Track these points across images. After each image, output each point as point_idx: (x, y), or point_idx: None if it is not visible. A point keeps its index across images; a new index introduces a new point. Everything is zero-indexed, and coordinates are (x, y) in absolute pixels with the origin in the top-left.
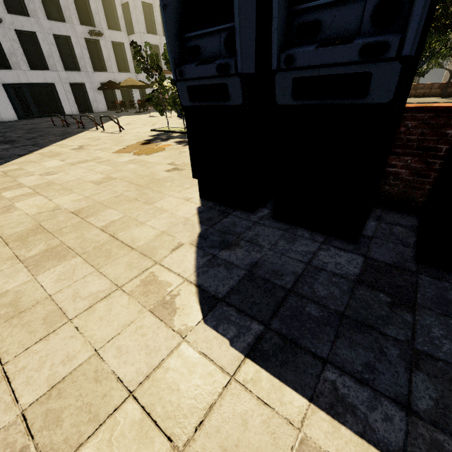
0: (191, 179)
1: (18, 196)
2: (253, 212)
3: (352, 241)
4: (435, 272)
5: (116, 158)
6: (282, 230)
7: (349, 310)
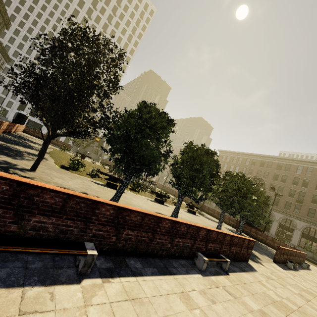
0: None
1: None
2: None
3: None
4: None
5: None
6: None
7: None
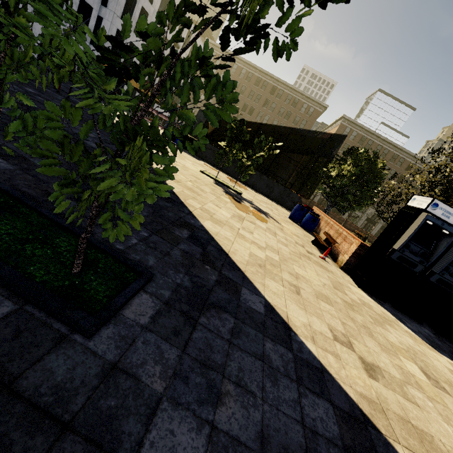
0: (332, 268)
1: (283, 261)
2: (385, 303)
3: (420, 323)
4: (442, 337)
5: (254, 221)
6: (403, 315)
7: (448, 349)
